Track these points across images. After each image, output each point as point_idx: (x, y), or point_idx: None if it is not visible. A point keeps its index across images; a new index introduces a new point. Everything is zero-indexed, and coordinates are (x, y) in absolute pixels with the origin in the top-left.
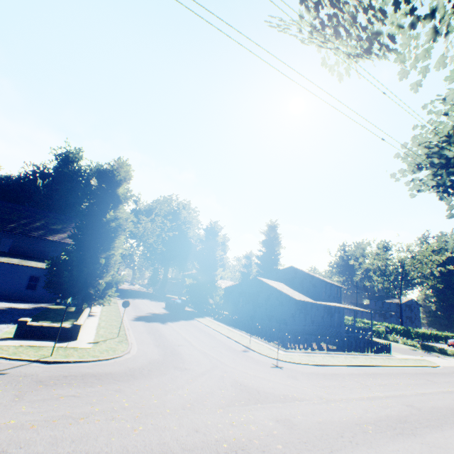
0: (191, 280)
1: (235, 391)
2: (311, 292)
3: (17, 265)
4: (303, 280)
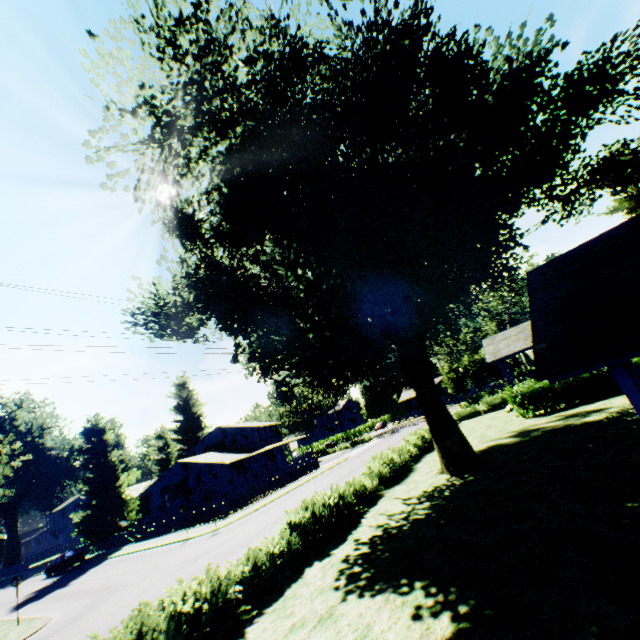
0: (82, 512)
1: (179, 566)
2: (246, 446)
3: None
4: (235, 436)
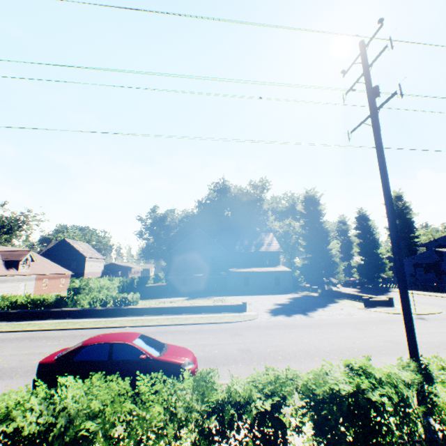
0: (355, 262)
1: None
2: None
3: (265, 272)
4: None
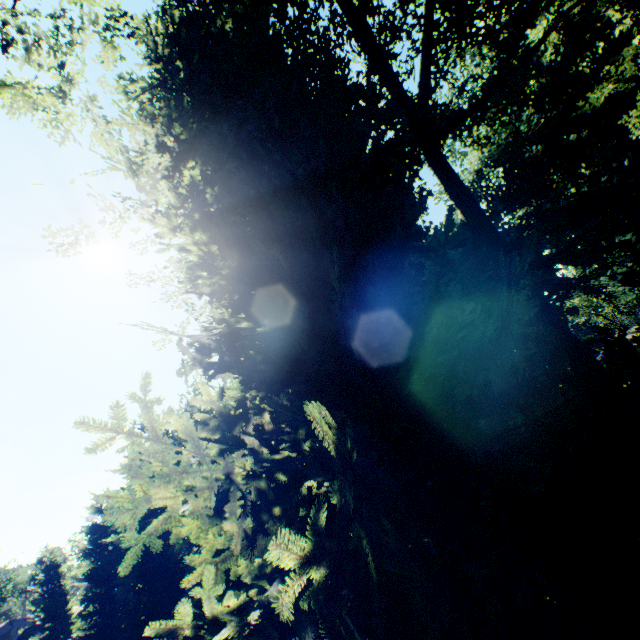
0: (38, 635)
1: None
2: None
3: None
4: None
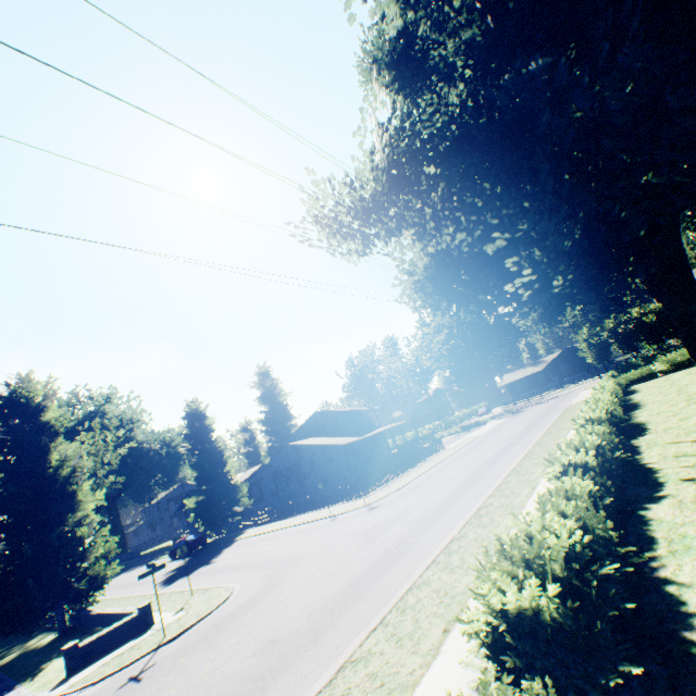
0: (195, 498)
1: (365, 535)
2: (350, 430)
3: None
4: (337, 421)
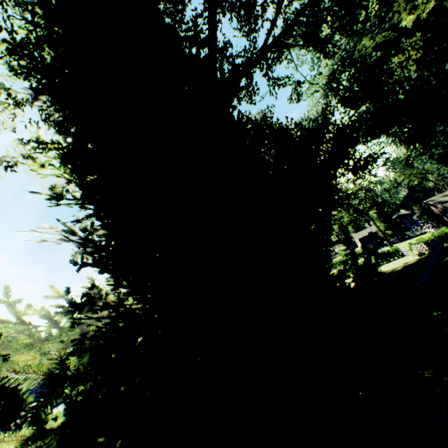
0: None
1: None
2: None
3: None
4: None
